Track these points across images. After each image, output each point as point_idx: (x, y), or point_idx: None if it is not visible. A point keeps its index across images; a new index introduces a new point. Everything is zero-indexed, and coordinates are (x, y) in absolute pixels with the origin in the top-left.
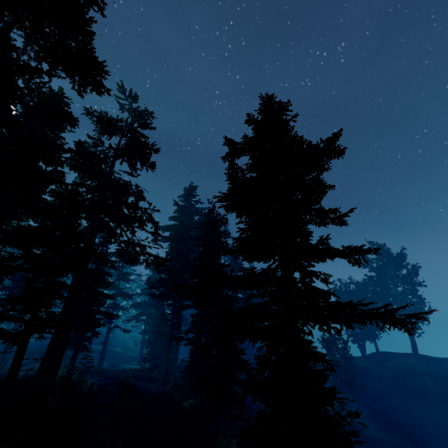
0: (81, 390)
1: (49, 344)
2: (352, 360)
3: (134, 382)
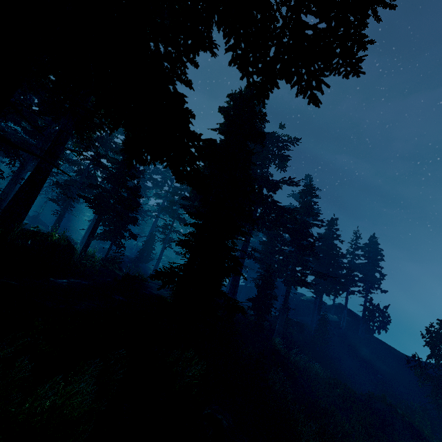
0: (73, 257)
1: (21, 185)
2: None
3: (152, 285)
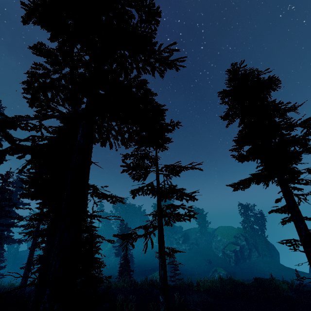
0: None
1: None
2: (20, 253)
3: None
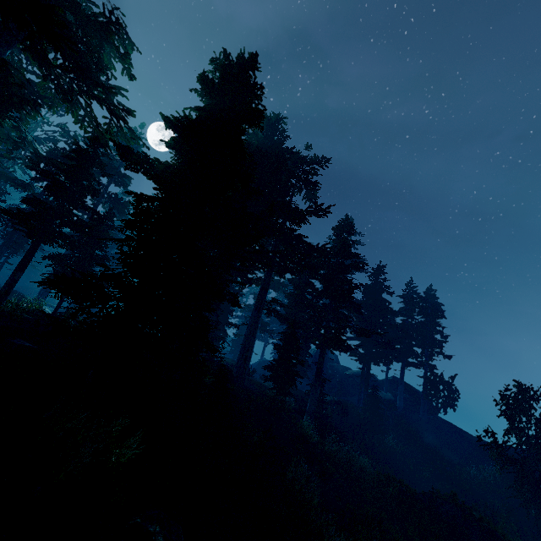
0: None
1: None
2: None
3: None
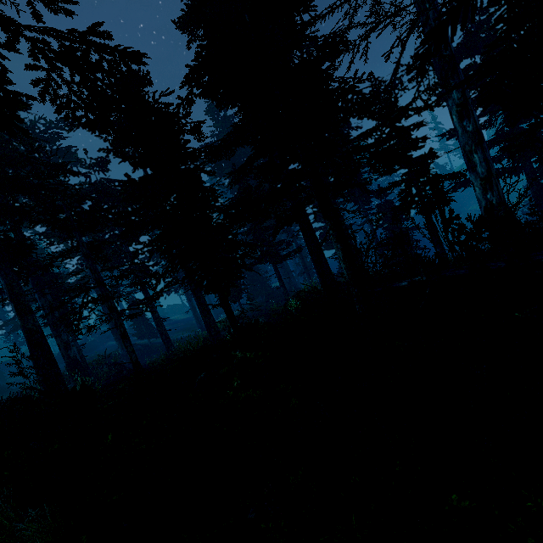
0: None
1: None
2: None
3: None
